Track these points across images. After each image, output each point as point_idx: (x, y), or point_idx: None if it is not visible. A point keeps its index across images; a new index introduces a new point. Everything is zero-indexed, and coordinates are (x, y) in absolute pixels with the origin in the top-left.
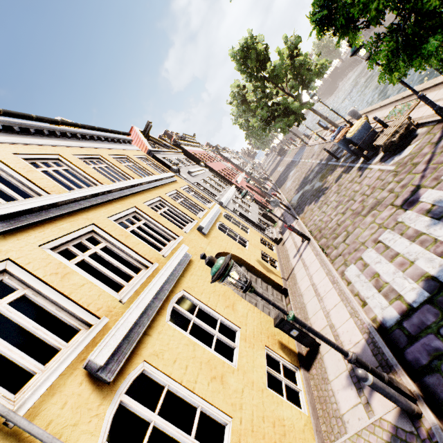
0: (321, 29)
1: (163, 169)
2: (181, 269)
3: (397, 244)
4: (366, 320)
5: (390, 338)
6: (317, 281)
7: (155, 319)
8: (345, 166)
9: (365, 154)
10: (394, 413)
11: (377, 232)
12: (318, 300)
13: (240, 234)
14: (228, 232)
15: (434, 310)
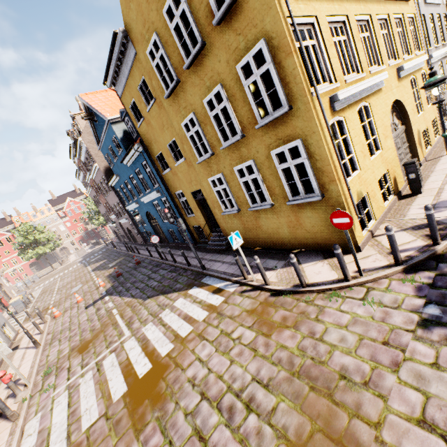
0: None
1: None
2: (375, 89)
3: None
4: None
5: None
6: None
7: (353, 104)
8: None
9: None
10: (443, 218)
11: None
12: (445, 176)
13: (421, 101)
14: (414, 90)
15: None
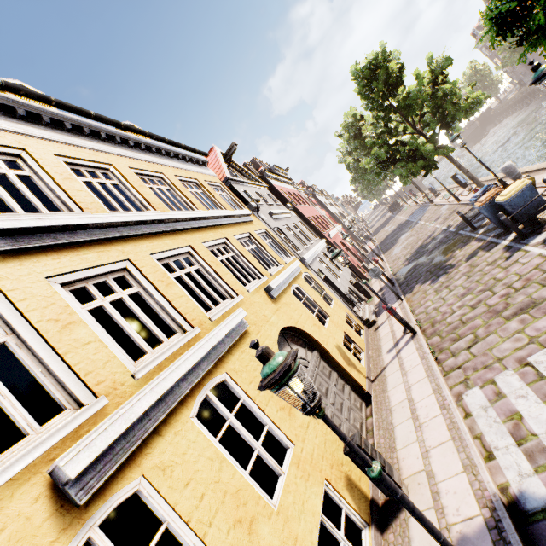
0: (502, 30)
1: (239, 204)
2: (230, 342)
3: None
4: (490, 486)
5: (529, 531)
6: (417, 397)
7: (175, 411)
8: (484, 240)
9: (520, 229)
10: None
11: (526, 349)
12: (414, 425)
13: (320, 306)
14: (304, 299)
15: None
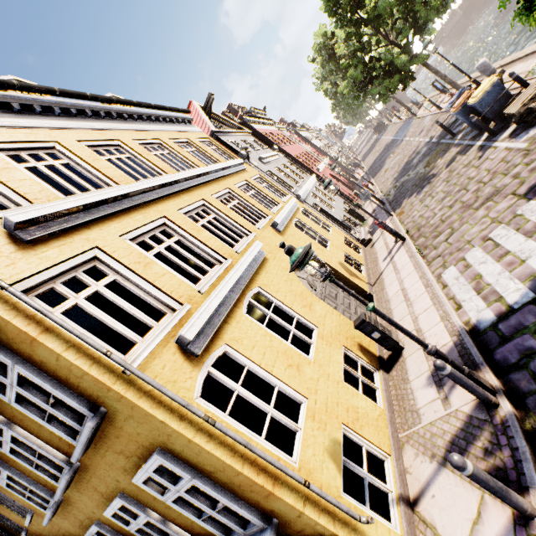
0: None
1: (230, 156)
2: (256, 266)
3: (510, 241)
4: (457, 323)
5: (481, 340)
6: (408, 285)
7: (232, 310)
8: (461, 145)
9: (490, 128)
10: (471, 405)
11: (488, 228)
12: (406, 305)
13: (320, 234)
14: (306, 230)
15: (535, 311)
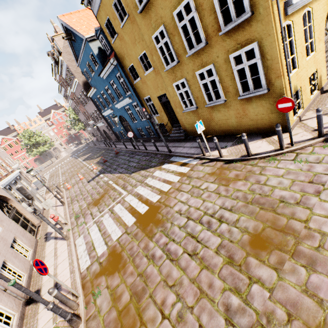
0: None
1: None
2: None
3: None
4: None
5: None
6: None
7: (300, 9)
8: None
9: None
10: None
11: None
12: None
13: None
14: None
15: None
